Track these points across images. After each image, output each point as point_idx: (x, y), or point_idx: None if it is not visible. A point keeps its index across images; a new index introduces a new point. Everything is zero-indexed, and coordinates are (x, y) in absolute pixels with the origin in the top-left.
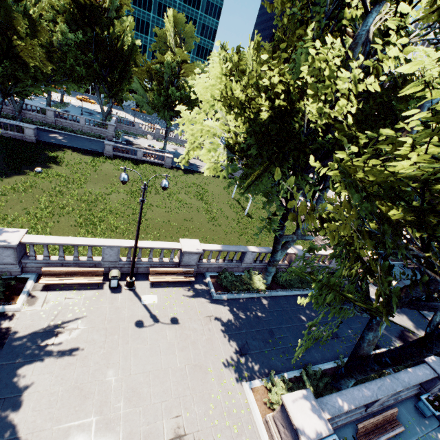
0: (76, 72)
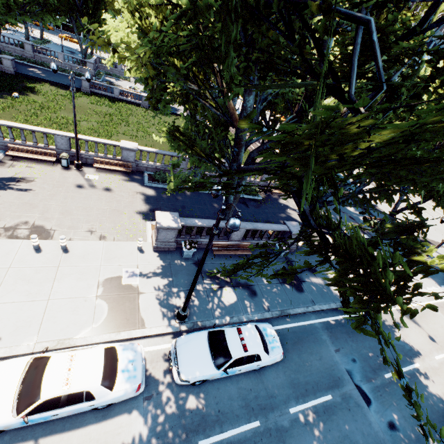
0: (49, 1)
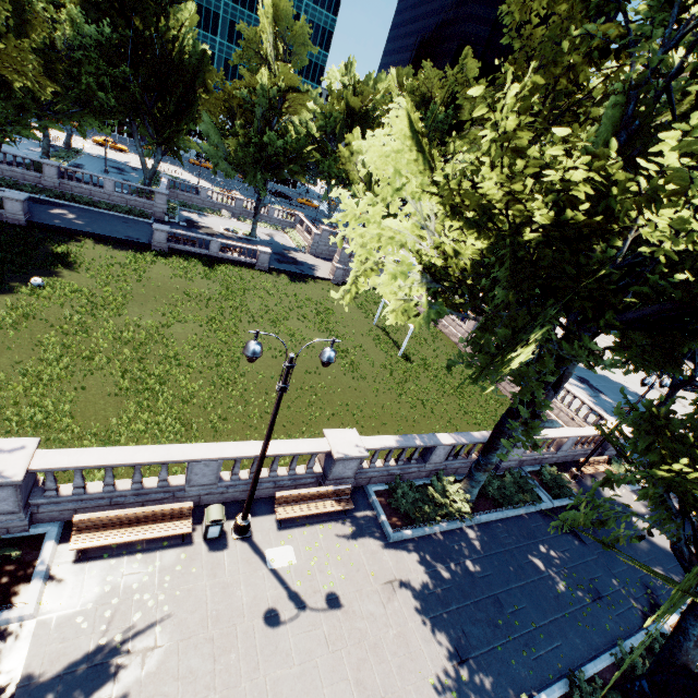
0: (98, 98)
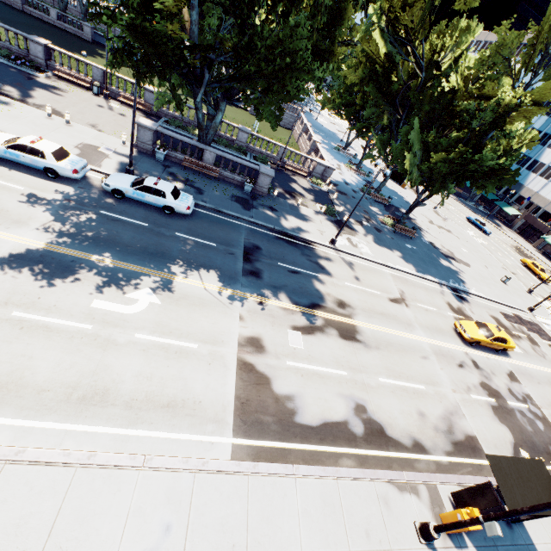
0: None
